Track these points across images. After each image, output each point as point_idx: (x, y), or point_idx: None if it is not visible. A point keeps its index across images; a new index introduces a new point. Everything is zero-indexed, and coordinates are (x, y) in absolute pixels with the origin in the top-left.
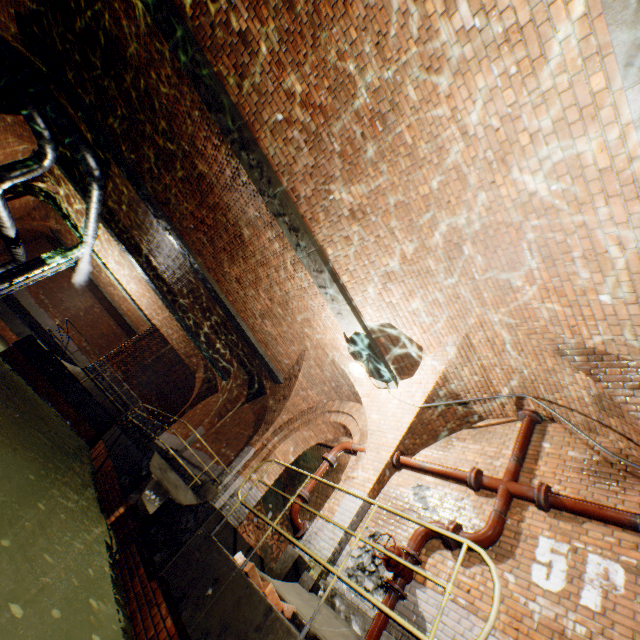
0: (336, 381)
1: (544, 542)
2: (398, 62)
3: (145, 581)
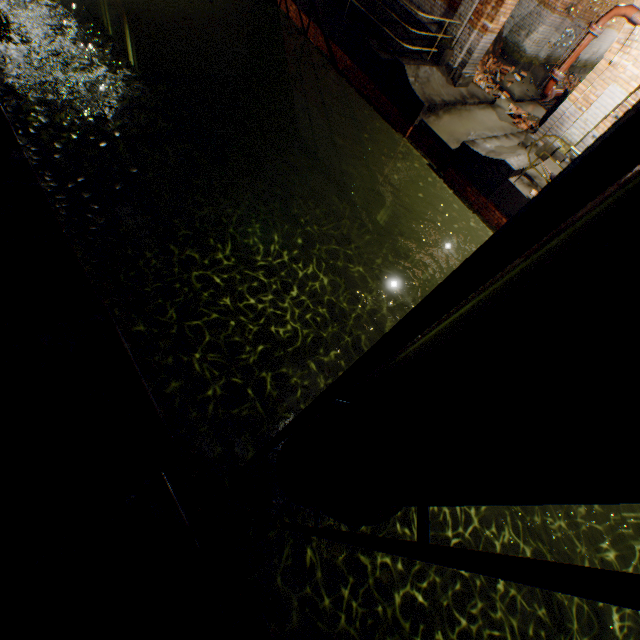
0: None
1: None
2: None
3: (475, 197)
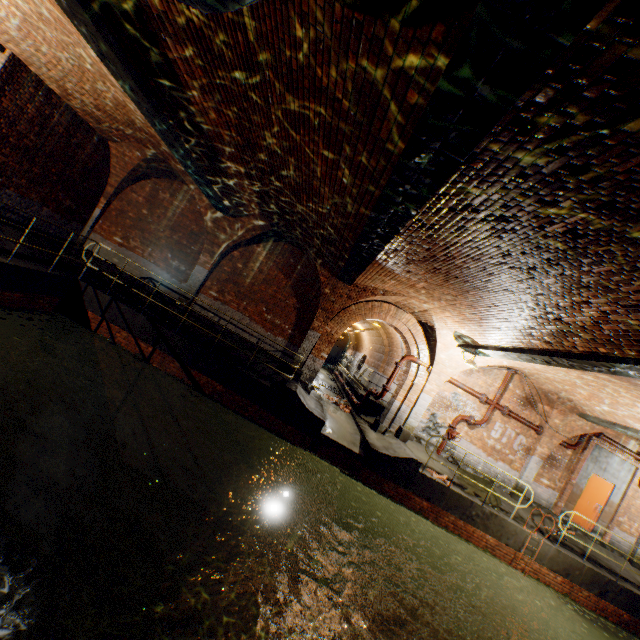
0: (408, 306)
1: (497, 424)
2: None
3: (394, 489)
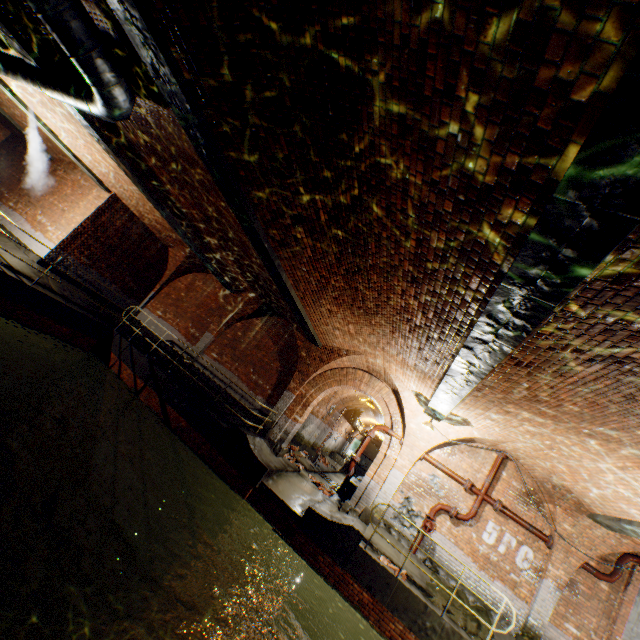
0: (375, 370)
1: (490, 523)
2: (639, 449)
3: (330, 566)
